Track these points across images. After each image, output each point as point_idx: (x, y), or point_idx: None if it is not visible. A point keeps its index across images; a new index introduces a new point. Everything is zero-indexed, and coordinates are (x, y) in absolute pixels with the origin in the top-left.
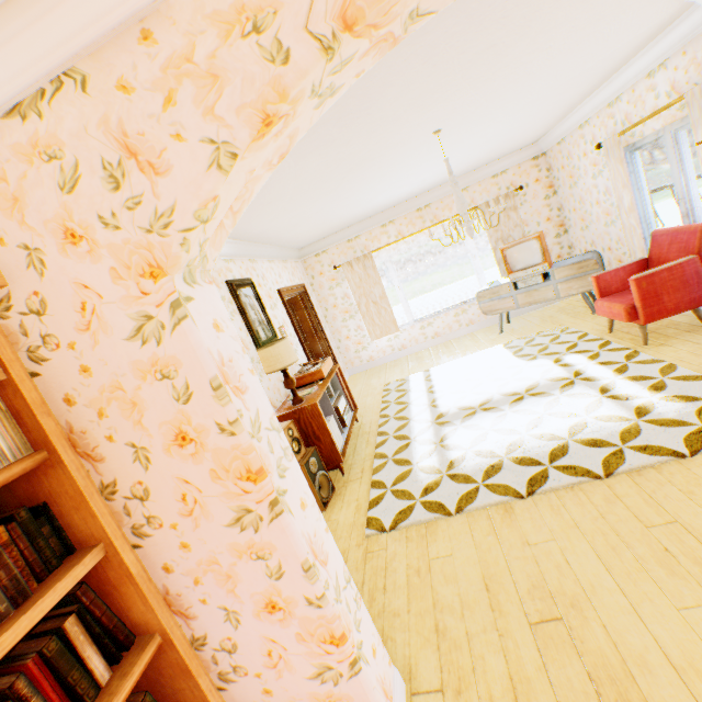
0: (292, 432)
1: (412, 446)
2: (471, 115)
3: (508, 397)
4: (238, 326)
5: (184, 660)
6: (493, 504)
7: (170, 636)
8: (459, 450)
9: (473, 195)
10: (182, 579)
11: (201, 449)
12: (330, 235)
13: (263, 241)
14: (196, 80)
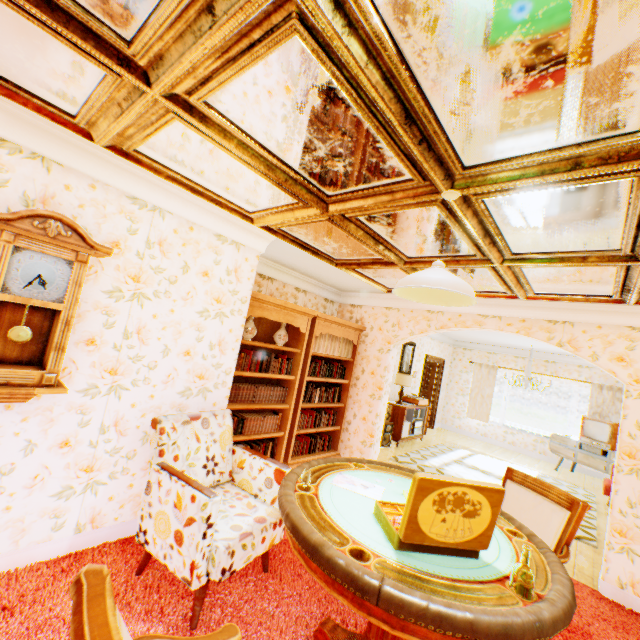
0: (389, 410)
1: (434, 458)
2: None
3: (500, 477)
4: (396, 359)
5: (344, 413)
6: None
7: (346, 406)
8: (451, 469)
9: (592, 374)
10: (351, 401)
11: (374, 377)
12: (479, 343)
13: None
14: (415, 321)
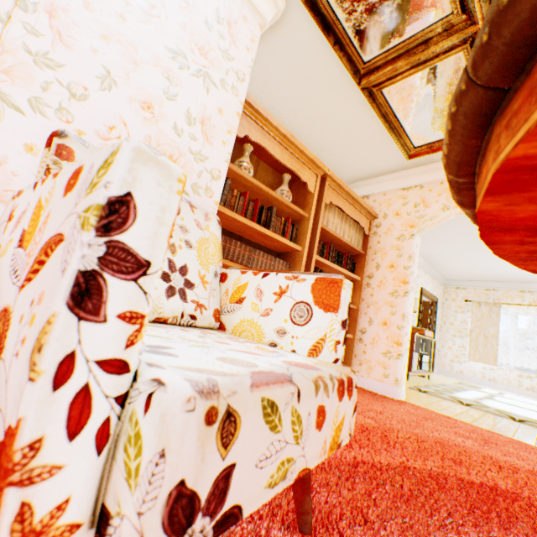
0: None
1: (459, 392)
2: None
3: None
4: None
5: (357, 317)
6: (492, 412)
7: (358, 309)
8: (490, 403)
9: None
10: (364, 304)
11: (394, 270)
12: (473, 280)
13: (427, 260)
14: (448, 193)
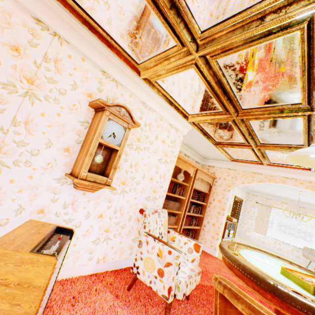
0: None
1: None
2: (312, 193)
3: None
4: None
5: (203, 220)
6: None
7: (204, 216)
8: None
9: None
10: (206, 214)
11: (220, 203)
12: (261, 193)
13: None
14: (245, 177)
